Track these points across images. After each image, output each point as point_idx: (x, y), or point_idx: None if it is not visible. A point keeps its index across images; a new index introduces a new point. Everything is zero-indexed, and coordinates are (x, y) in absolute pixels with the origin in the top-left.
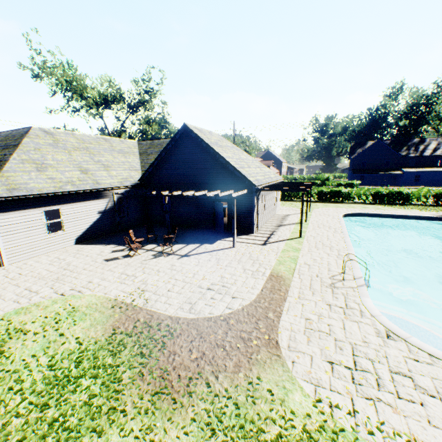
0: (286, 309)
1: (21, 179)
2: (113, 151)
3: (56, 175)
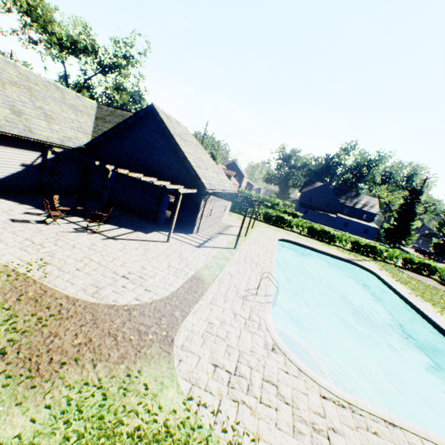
0: (194, 310)
1: None
2: (64, 103)
3: None
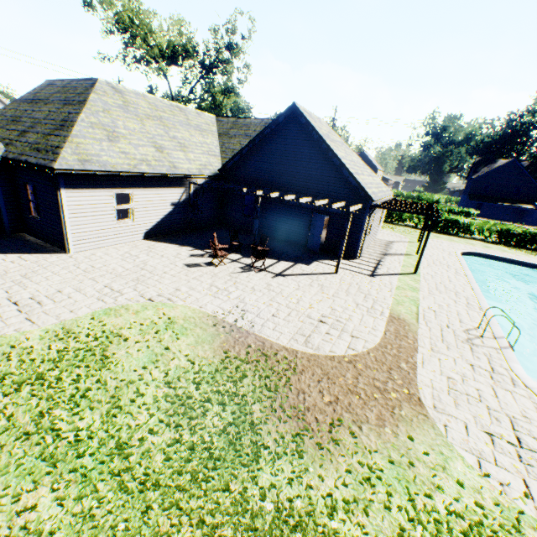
0: (420, 361)
1: (92, 148)
2: (189, 126)
3: (130, 150)
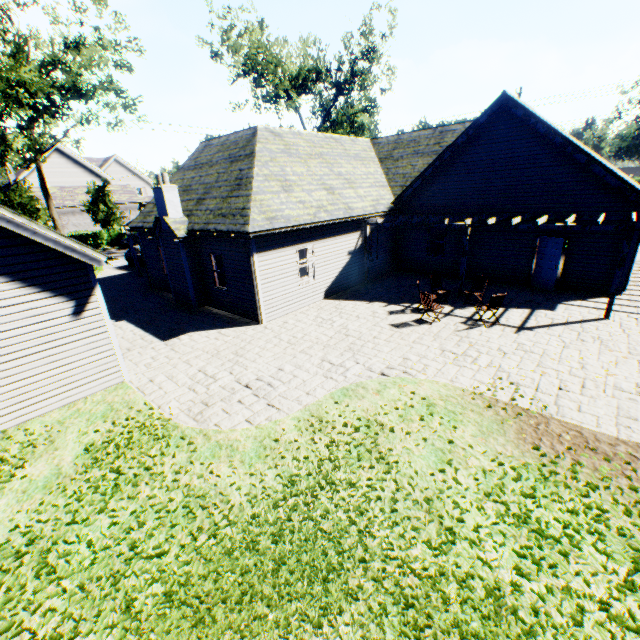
0: None
1: (272, 204)
2: (349, 158)
3: (304, 198)
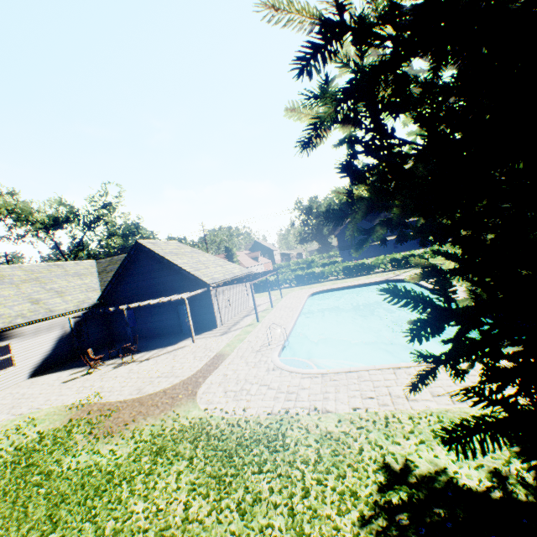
0: (214, 373)
1: None
2: (68, 276)
3: (5, 311)
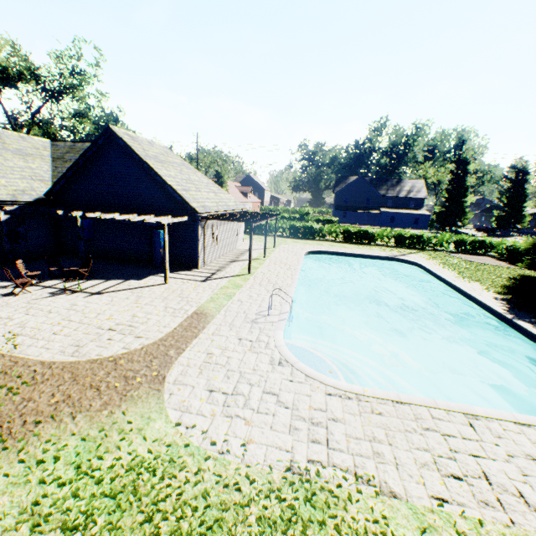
0: (192, 345)
1: None
2: (5, 150)
3: None
